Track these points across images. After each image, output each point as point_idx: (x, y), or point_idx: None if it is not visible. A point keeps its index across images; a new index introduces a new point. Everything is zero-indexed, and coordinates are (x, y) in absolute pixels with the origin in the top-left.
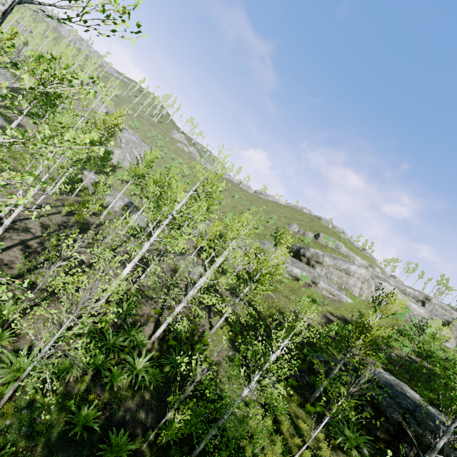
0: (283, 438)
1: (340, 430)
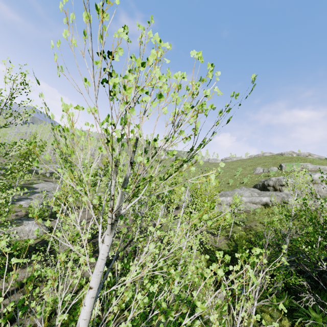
0: None
1: (309, 316)
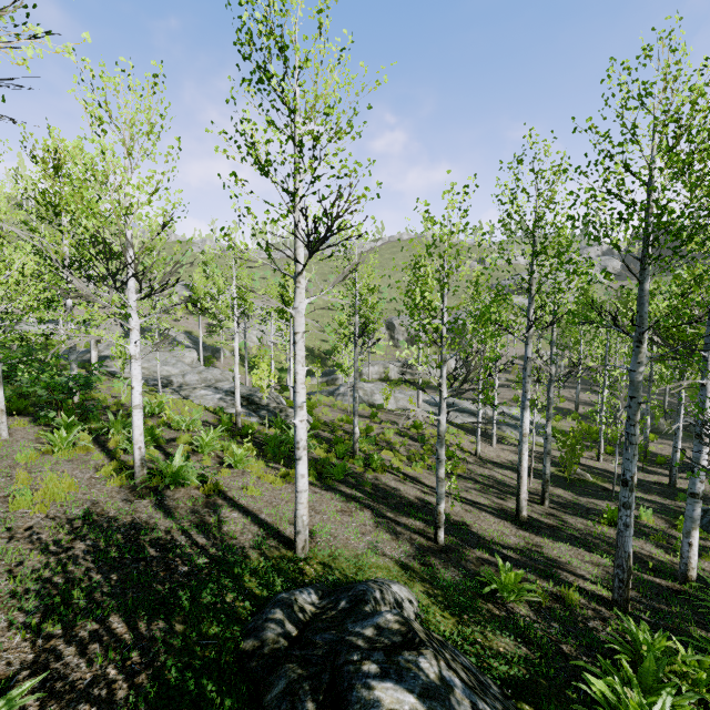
0: None
1: None
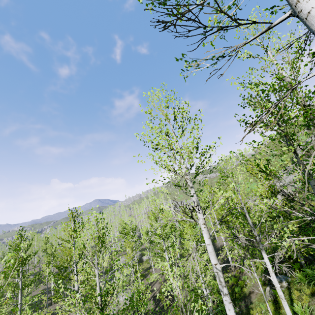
0: (279, 312)
1: None
